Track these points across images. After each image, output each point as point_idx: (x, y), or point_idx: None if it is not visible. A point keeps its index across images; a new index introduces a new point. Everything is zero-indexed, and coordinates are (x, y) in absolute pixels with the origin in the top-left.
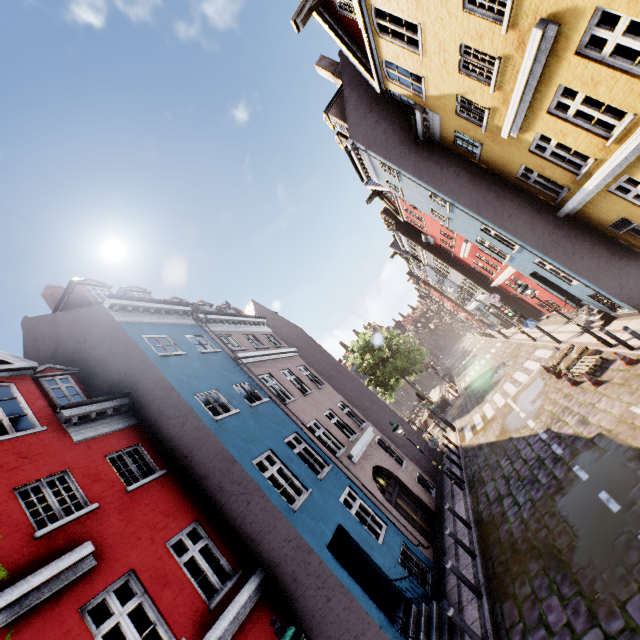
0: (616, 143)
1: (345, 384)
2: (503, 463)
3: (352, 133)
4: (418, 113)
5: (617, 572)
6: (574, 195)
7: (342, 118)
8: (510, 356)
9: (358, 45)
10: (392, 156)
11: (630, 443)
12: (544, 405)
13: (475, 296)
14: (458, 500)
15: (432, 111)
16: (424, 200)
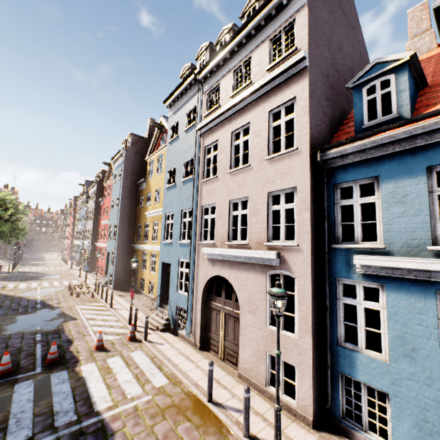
0: (152, 243)
1: None
2: (7, 302)
3: (128, 151)
4: (144, 179)
5: (20, 329)
6: (139, 244)
7: (133, 143)
8: (63, 275)
9: (156, 147)
10: (126, 174)
11: (64, 311)
12: (52, 294)
13: (85, 240)
14: None
15: (146, 184)
16: (116, 195)
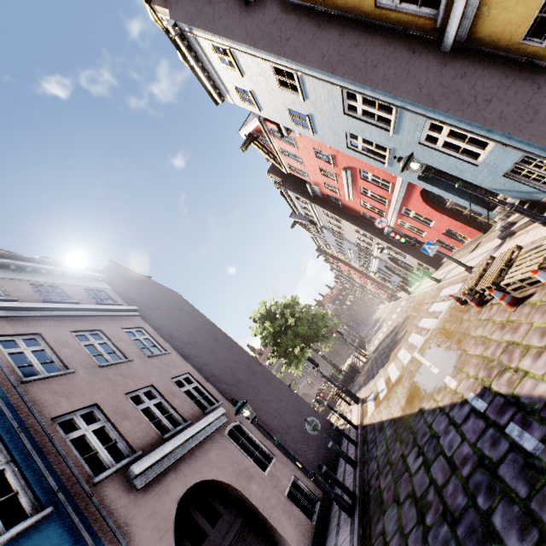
0: None
1: (214, 352)
2: (412, 463)
3: (173, 12)
4: None
5: None
6: None
7: (166, 5)
8: (414, 307)
9: None
10: (219, 27)
11: None
12: (467, 348)
13: (373, 253)
14: (343, 540)
15: None
16: (276, 97)
